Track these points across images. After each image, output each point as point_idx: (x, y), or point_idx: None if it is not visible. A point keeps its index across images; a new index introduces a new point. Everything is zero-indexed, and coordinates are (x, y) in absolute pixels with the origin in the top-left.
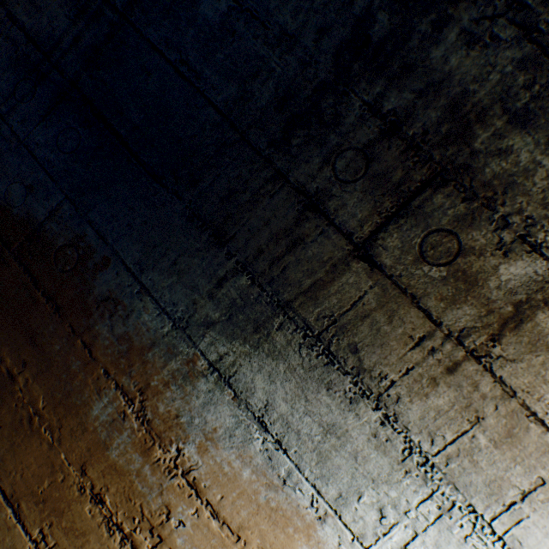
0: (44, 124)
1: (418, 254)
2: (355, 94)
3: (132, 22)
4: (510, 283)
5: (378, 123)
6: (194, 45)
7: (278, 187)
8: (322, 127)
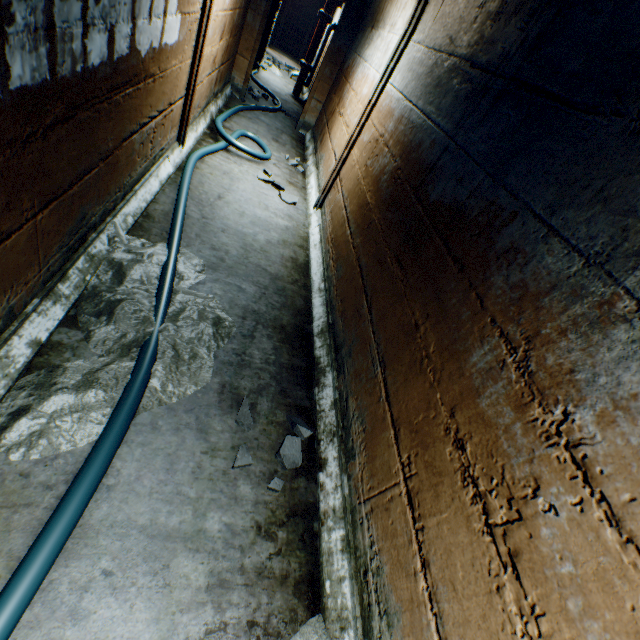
0: (480, 126)
1: None
2: None
3: None
4: None
5: None
6: None
7: None
8: None
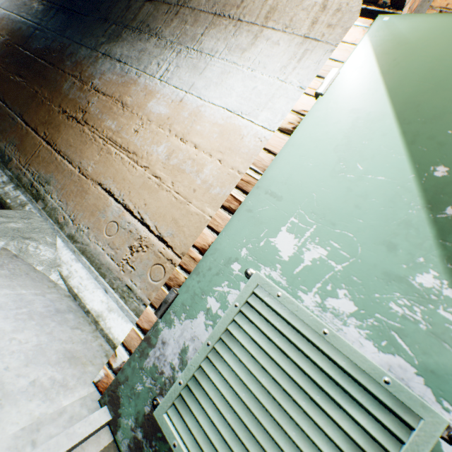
0: (52, 21)
1: None
2: None
3: None
4: None
5: None
6: None
7: None
8: None
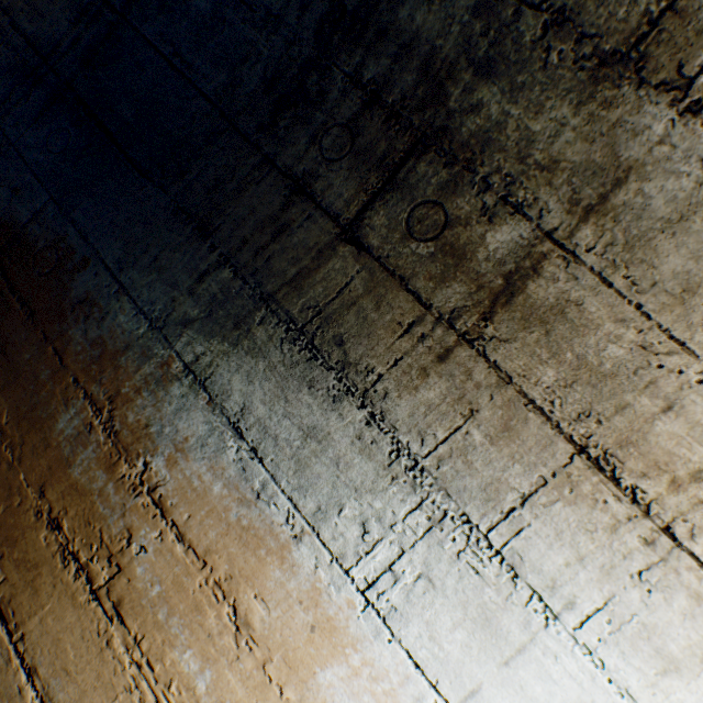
0: (36, 126)
1: (405, 231)
2: (337, 68)
3: (130, 21)
4: (499, 253)
5: (360, 94)
6: (187, 37)
7: (265, 173)
8: (308, 106)
